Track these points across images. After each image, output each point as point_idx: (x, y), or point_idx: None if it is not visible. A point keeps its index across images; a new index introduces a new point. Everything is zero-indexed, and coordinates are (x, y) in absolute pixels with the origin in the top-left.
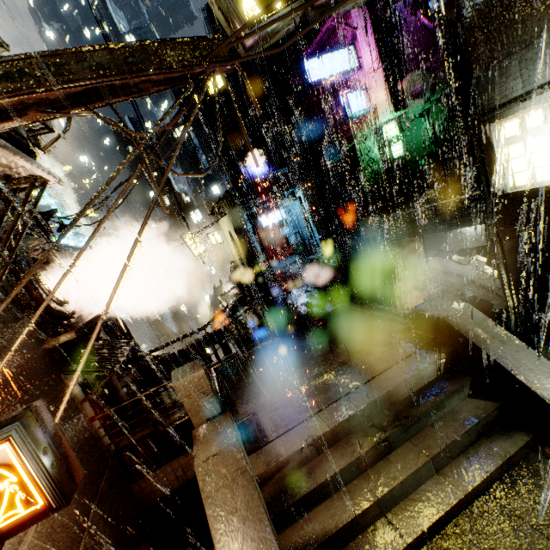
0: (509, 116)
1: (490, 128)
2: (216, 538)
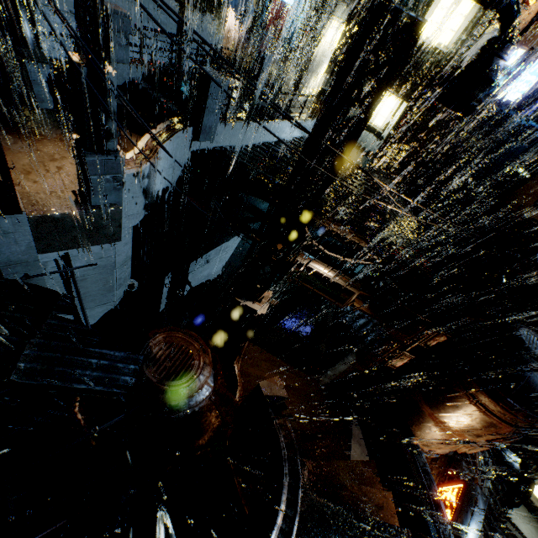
0: (334, 19)
1: (331, 19)
2: (226, 37)
